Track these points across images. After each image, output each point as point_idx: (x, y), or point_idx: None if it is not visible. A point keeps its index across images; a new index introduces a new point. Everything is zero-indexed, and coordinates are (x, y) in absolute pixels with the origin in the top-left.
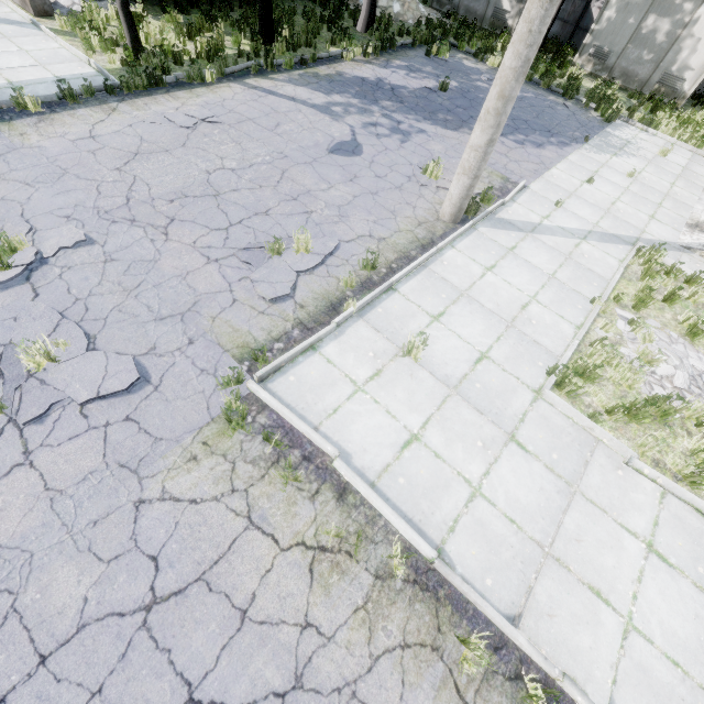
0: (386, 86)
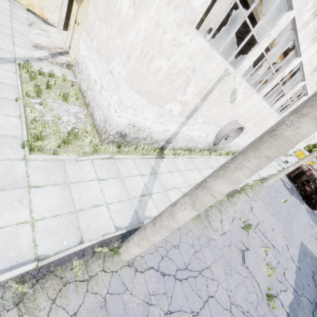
0: None
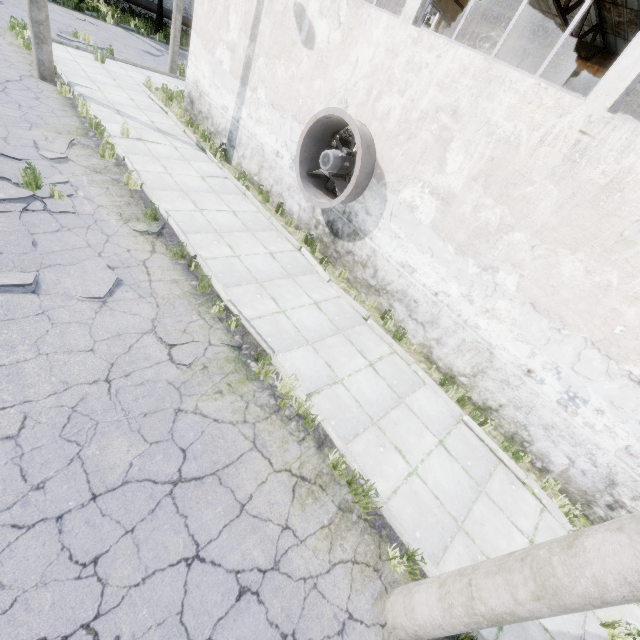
0: None
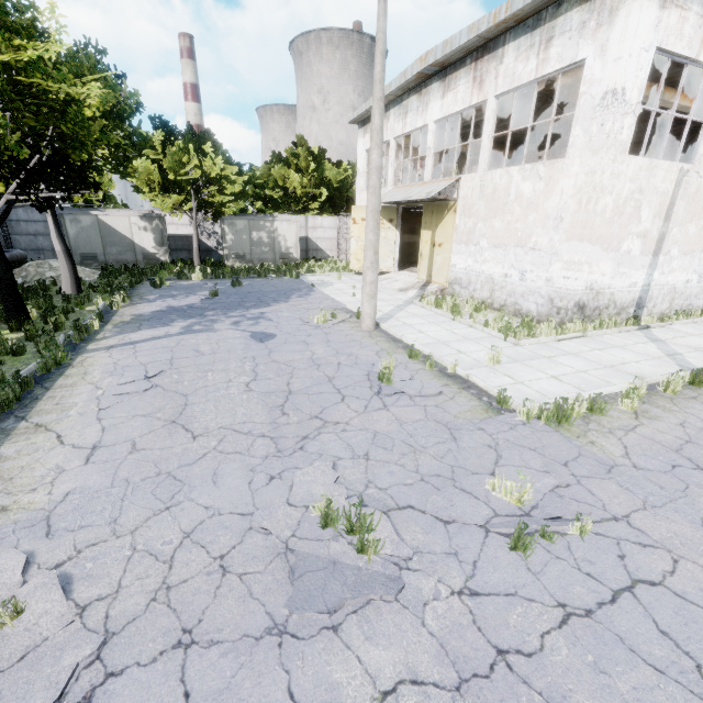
0: (183, 307)
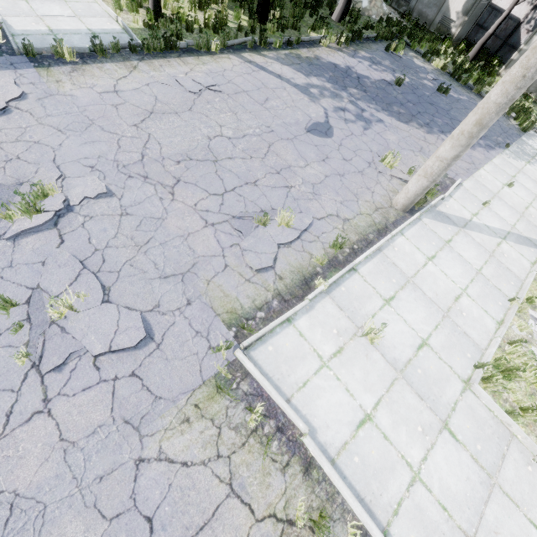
0: (353, 74)
